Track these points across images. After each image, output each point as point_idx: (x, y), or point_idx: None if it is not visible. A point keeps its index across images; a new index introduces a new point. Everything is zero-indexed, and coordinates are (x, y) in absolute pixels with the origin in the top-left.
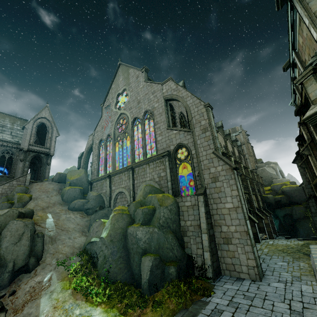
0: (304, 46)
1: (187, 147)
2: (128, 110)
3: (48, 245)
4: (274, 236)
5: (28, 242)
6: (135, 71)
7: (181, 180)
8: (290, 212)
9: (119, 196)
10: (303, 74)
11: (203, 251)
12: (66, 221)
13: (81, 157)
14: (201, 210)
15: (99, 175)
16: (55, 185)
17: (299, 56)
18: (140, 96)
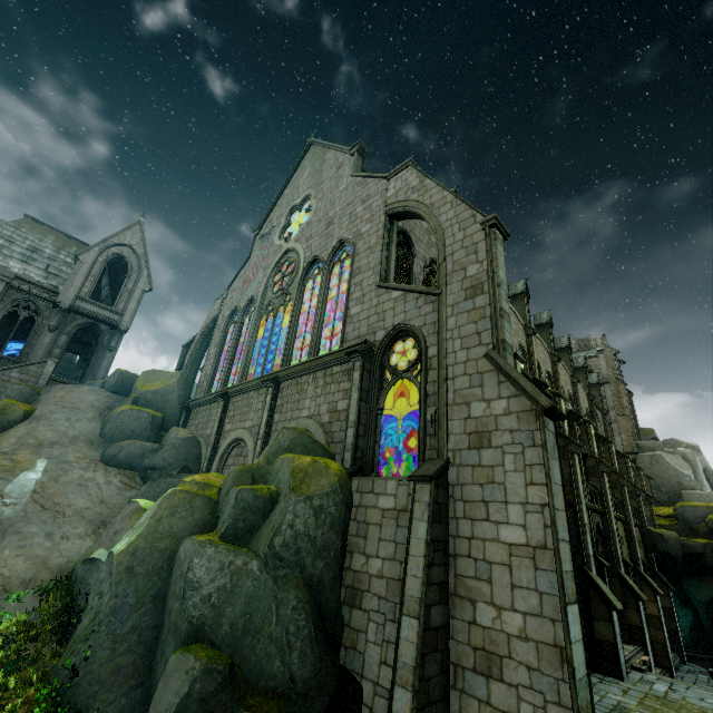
0: None
1: (418, 336)
2: (303, 242)
3: None
4: (673, 661)
5: None
6: (339, 155)
7: (394, 431)
8: None
9: (234, 449)
10: None
11: (393, 683)
12: (72, 487)
13: (190, 347)
14: (416, 530)
15: (211, 391)
16: (102, 397)
17: None
18: (336, 210)
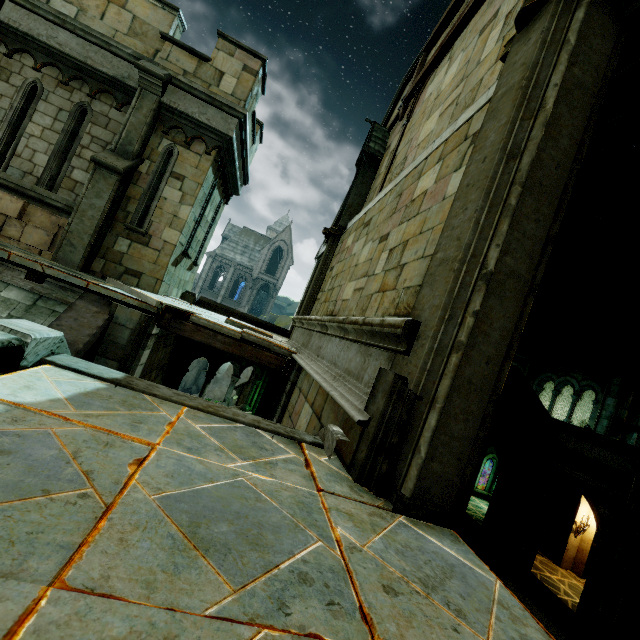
0: None
1: None
2: None
3: (211, 383)
4: None
5: (196, 375)
6: None
7: None
8: None
9: None
10: None
11: None
12: None
13: None
14: None
15: None
16: None
17: None
18: None
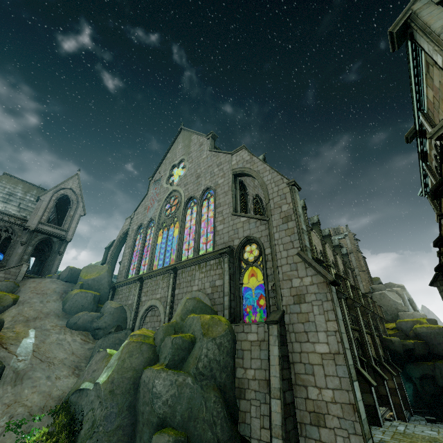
0: (436, 101)
1: (259, 243)
2: (183, 187)
3: (6, 387)
4: (406, 414)
5: None
6: (200, 138)
7: (247, 295)
8: (430, 371)
9: (149, 312)
10: (442, 122)
11: (271, 436)
12: (54, 346)
13: (110, 248)
14: (273, 351)
15: (128, 276)
16: (60, 285)
17: (429, 119)
18: (201, 169)
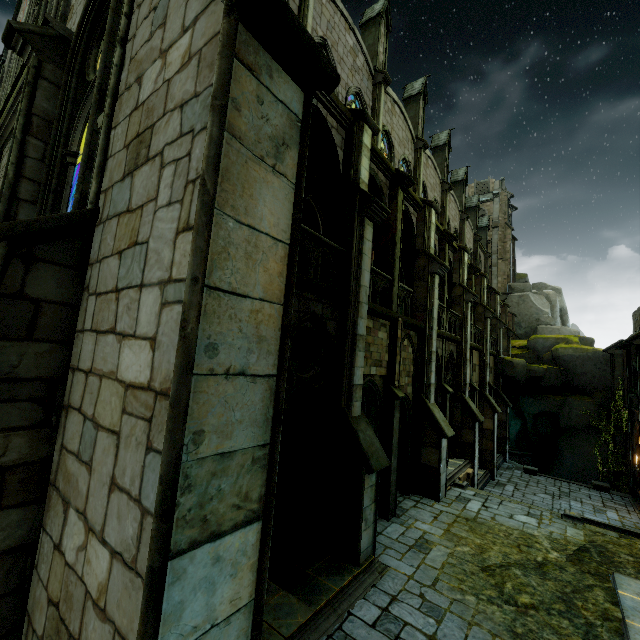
0: None
1: None
2: None
3: None
4: (496, 464)
5: None
6: None
7: None
8: (555, 409)
9: None
10: None
11: None
12: None
13: None
14: None
15: None
16: None
17: None
18: None
